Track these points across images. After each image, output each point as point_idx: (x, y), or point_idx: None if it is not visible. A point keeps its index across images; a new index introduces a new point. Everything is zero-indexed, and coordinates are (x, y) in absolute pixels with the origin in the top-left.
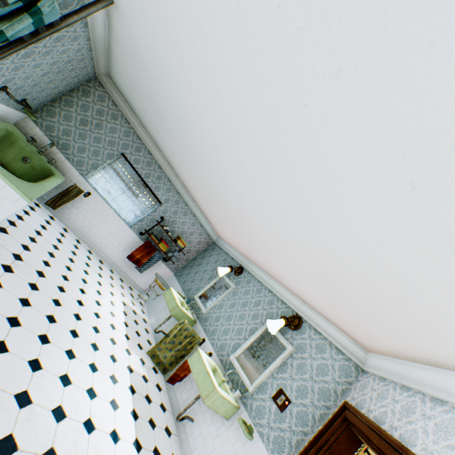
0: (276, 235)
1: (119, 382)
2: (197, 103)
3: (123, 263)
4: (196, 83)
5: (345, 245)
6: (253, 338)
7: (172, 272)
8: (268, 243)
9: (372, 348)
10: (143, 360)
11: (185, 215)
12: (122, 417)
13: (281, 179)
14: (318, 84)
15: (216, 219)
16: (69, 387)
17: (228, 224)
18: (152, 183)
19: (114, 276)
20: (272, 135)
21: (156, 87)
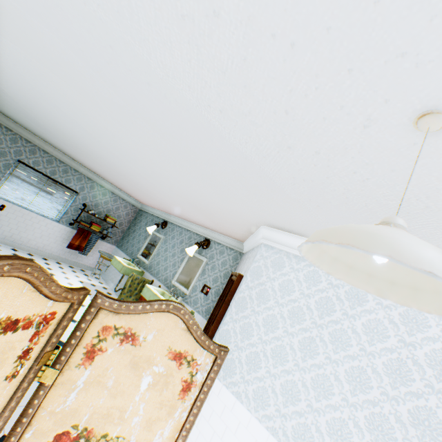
0: (164, 193)
1: None
2: (65, 122)
3: (66, 253)
4: (57, 113)
5: (186, 190)
6: (183, 264)
7: (114, 246)
8: (166, 199)
9: (242, 240)
10: None
11: (105, 196)
12: None
13: (138, 162)
14: (116, 125)
15: (131, 191)
16: None
17: (139, 193)
18: (61, 178)
19: (63, 266)
20: (117, 142)
21: (26, 108)
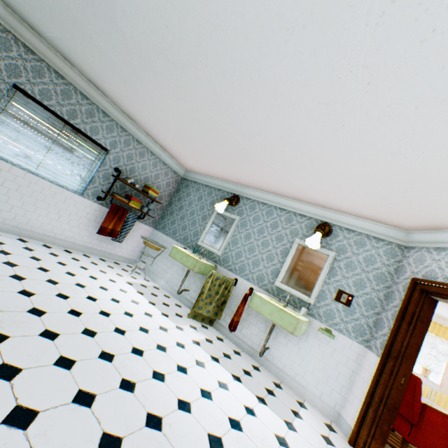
0: (334, 149)
1: (204, 362)
2: None
3: (93, 241)
4: None
5: None
6: (289, 259)
7: (151, 228)
8: (304, 161)
9: (417, 228)
10: (193, 326)
11: (142, 157)
12: (236, 390)
13: (440, 59)
14: None
15: (192, 150)
16: (192, 409)
17: (220, 152)
18: (84, 125)
19: (94, 261)
20: None
21: None
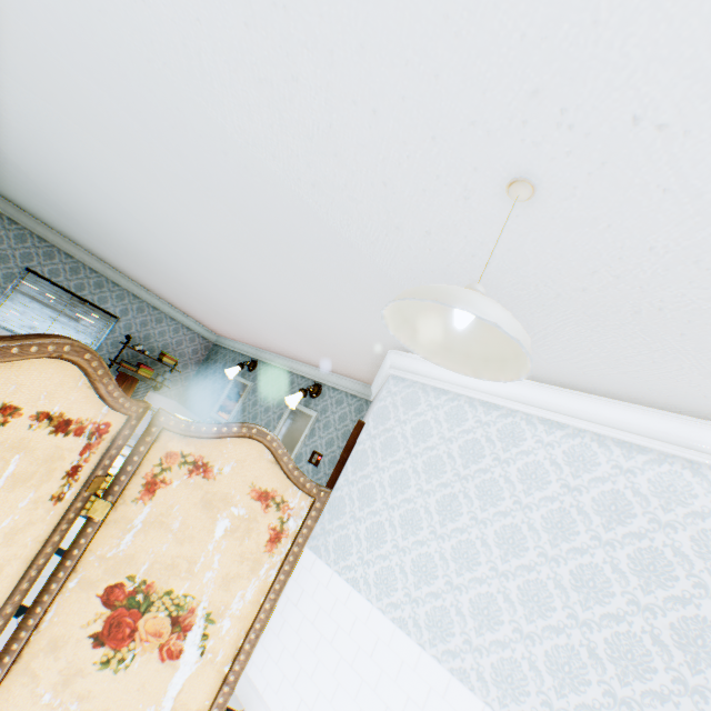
0: (250, 311)
1: None
2: (105, 208)
3: None
4: (94, 194)
5: (281, 302)
6: (282, 423)
7: (174, 401)
8: (254, 322)
9: (369, 380)
10: None
11: (160, 323)
12: None
13: (212, 264)
14: (182, 209)
15: (200, 314)
16: None
17: (214, 316)
18: (92, 296)
19: None
20: (182, 234)
21: (46, 188)
